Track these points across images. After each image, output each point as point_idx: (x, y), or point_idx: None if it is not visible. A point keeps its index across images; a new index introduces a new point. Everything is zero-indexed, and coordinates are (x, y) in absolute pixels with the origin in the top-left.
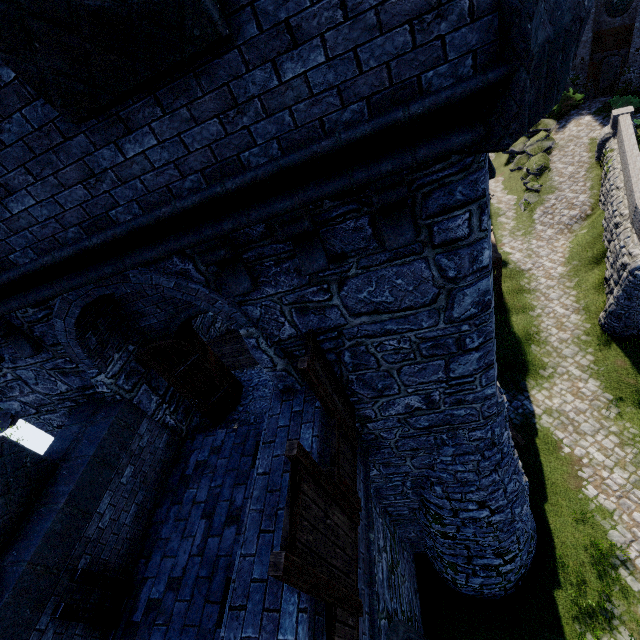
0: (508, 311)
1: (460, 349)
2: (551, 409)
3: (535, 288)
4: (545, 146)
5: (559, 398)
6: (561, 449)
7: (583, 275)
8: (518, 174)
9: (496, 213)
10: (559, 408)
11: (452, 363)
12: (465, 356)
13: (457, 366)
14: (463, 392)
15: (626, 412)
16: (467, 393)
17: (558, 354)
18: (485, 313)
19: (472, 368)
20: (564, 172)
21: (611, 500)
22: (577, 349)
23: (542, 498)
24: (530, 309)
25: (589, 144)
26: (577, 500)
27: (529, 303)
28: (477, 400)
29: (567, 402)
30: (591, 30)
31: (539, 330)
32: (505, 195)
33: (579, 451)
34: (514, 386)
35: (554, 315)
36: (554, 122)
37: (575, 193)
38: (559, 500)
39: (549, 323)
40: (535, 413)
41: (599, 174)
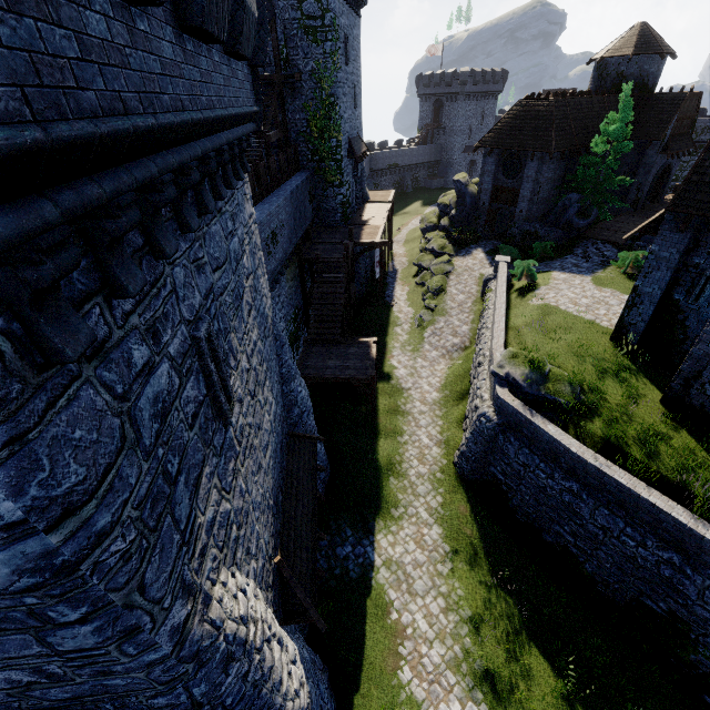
0: (378, 433)
1: (48, 622)
2: (391, 560)
3: (409, 411)
4: (446, 269)
5: (402, 546)
6: (389, 614)
7: (451, 406)
8: (421, 288)
9: (395, 322)
10: (399, 559)
11: (49, 636)
12: (66, 629)
13: (62, 639)
14: (101, 663)
15: (458, 568)
16: (109, 664)
17: (413, 491)
18: (70, 577)
19: (93, 641)
20: (456, 298)
21: (423, 686)
22: (431, 487)
23: (354, 686)
24: (399, 434)
25: (479, 278)
26: (390, 688)
27: (400, 427)
28: (134, 670)
29: (409, 552)
30: (491, 182)
31: (402, 460)
32: (406, 306)
33: (406, 618)
34: (362, 527)
35: (419, 444)
36: (457, 250)
37: (460, 321)
38: (372, 689)
39: (413, 453)
40: (375, 564)
41: (481, 309)
